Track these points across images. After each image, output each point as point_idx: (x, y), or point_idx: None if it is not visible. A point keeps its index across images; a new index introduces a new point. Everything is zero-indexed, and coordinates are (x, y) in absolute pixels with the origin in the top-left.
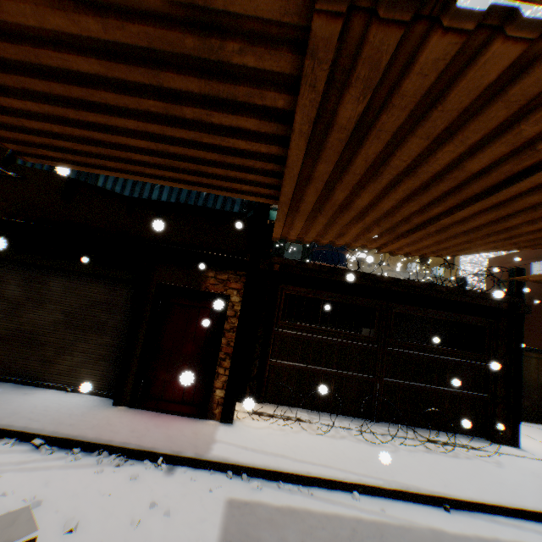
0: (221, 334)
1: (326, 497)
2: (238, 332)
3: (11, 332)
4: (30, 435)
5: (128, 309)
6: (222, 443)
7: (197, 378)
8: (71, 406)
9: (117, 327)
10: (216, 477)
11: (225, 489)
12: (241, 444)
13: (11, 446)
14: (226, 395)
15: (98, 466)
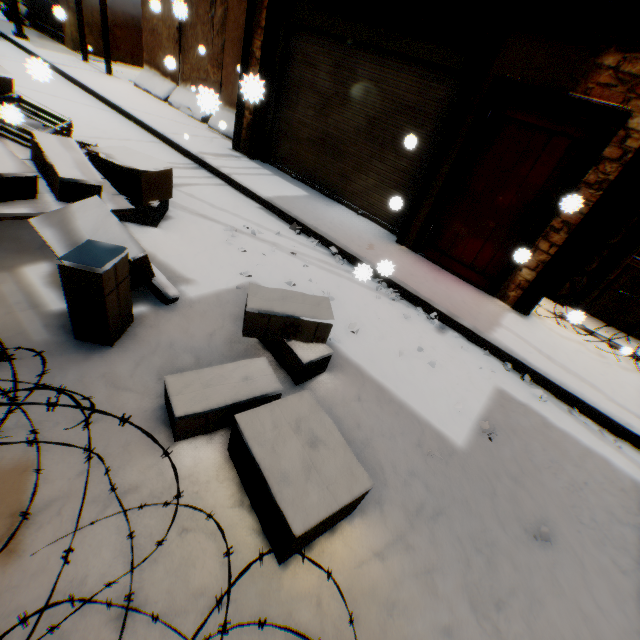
0: (570, 188)
1: (639, 464)
2: (606, 192)
3: (318, 135)
4: (328, 242)
5: (438, 123)
6: (508, 331)
7: (501, 244)
8: (359, 228)
9: (418, 148)
10: (489, 361)
11: (497, 377)
12: (533, 344)
13: (314, 246)
14: (534, 281)
15: (376, 293)
